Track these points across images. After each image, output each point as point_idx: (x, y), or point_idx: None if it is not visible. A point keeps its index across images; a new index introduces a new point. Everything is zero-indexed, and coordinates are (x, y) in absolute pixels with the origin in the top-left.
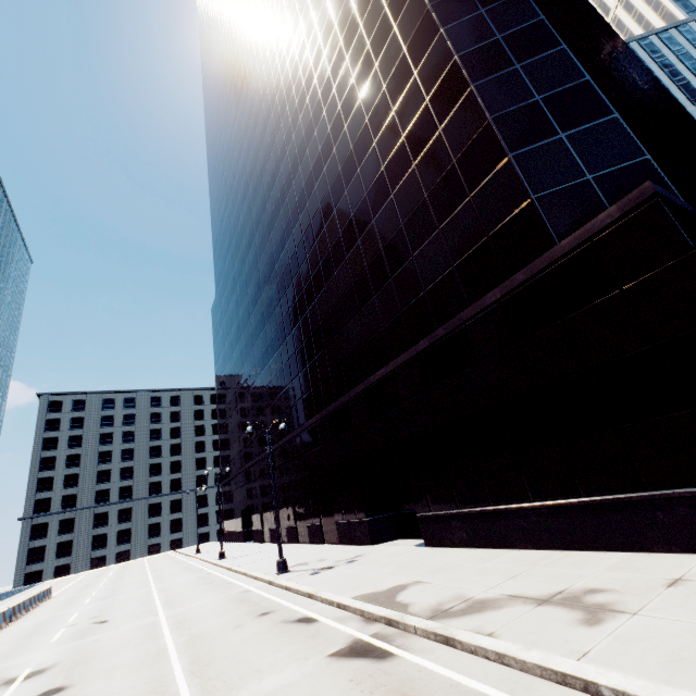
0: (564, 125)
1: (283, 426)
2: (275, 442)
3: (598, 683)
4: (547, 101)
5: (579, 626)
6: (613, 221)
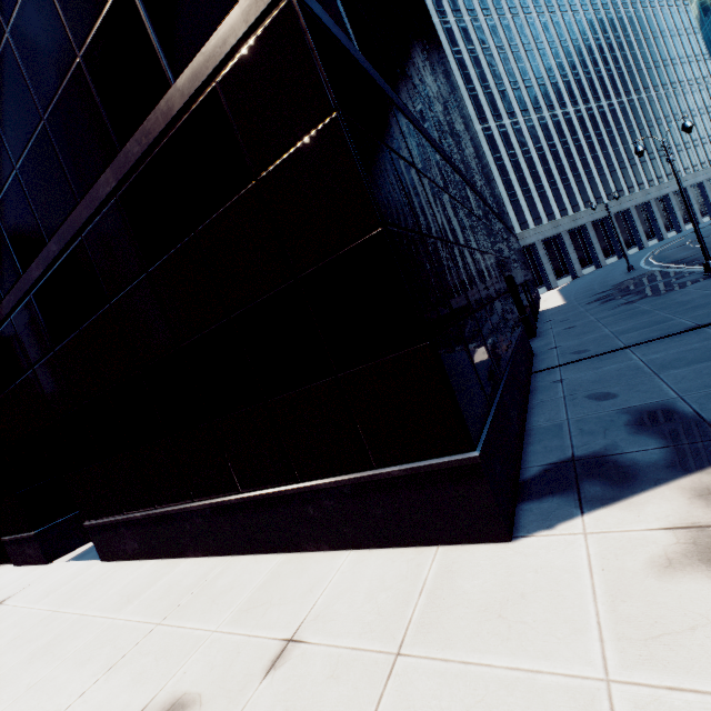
0: None
1: None
2: None
3: None
4: None
5: None
6: (240, 43)
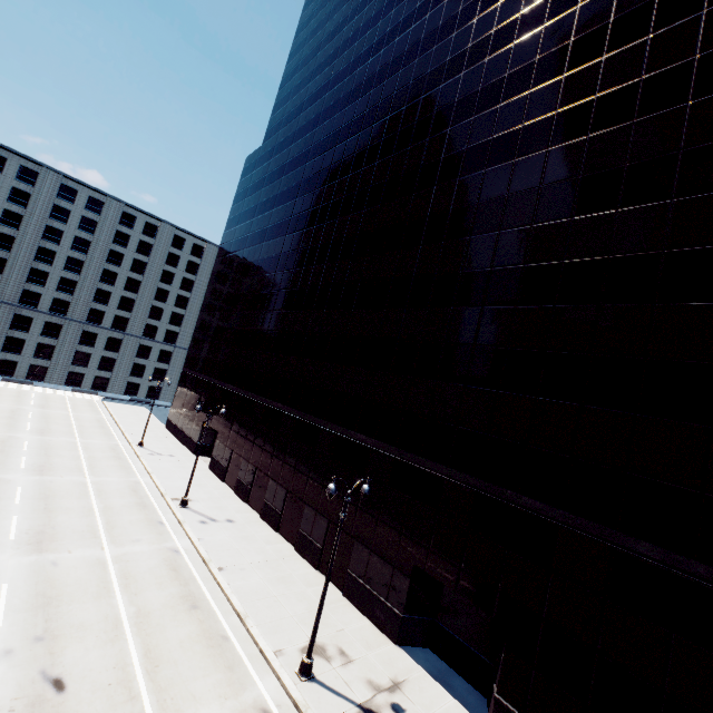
0: None
1: (368, 491)
2: (290, 405)
3: None
4: None
5: None
6: None
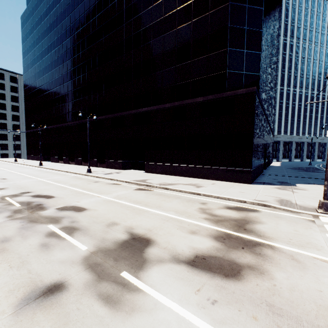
0: (247, 47)
1: (95, 118)
2: (74, 120)
3: (201, 193)
4: (247, 32)
5: (195, 188)
6: (242, 93)
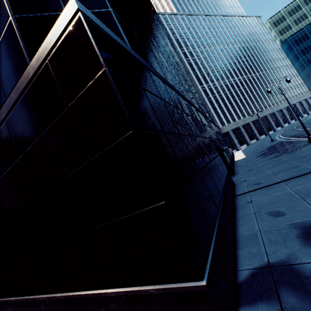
0: None
1: None
2: None
3: None
4: None
5: None
6: (58, 40)
